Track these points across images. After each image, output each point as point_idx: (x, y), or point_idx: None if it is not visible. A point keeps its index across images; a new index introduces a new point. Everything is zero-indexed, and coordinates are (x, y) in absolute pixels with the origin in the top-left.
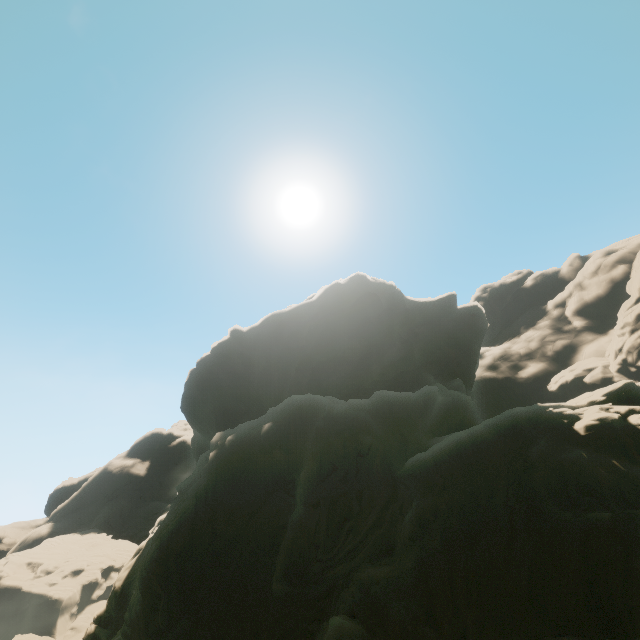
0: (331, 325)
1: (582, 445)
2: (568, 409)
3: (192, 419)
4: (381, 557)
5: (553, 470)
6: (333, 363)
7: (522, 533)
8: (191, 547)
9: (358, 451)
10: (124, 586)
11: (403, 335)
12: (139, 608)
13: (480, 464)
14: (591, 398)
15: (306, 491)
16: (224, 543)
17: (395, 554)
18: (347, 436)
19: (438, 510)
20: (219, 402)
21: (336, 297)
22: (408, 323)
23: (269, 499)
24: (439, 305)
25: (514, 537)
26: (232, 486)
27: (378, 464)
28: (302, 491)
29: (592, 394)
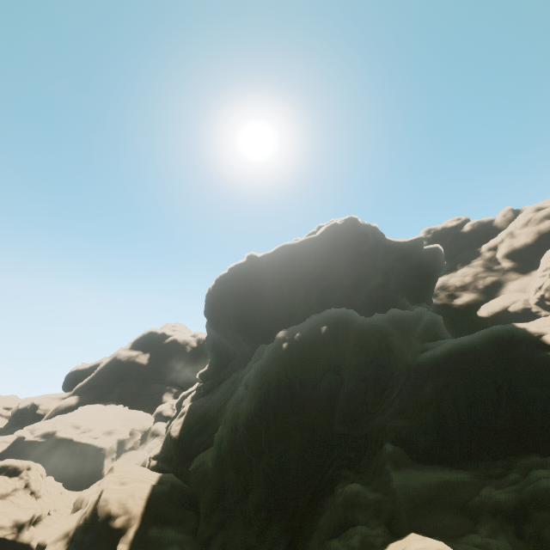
0: (333, 257)
1: (547, 350)
2: (535, 327)
3: (213, 322)
4: (398, 415)
5: (530, 364)
6: (335, 286)
7: (505, 400)
8: (279, 403)
9: (388, 348)
10: (181, 435)
11: (383, 267)
12: (243, 438)
13: (476, 359)
14: (548, 321)
15: (358, 371)
16: (300, 401)
17: (407, 414)
18: (377, 338)
19: (448, 386)
20: (239, 310)
21: (335, 234)
22: (387, 258)
23: (324, 376)
24: (410, 245)
25: (500, 402)
26: (305, 366)
27: (399, 357)
28: (354, 371)
29: (547, 319)
